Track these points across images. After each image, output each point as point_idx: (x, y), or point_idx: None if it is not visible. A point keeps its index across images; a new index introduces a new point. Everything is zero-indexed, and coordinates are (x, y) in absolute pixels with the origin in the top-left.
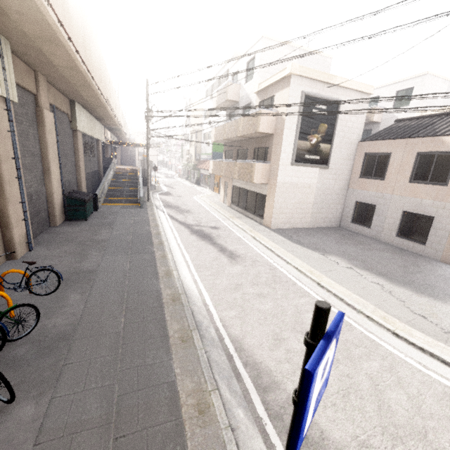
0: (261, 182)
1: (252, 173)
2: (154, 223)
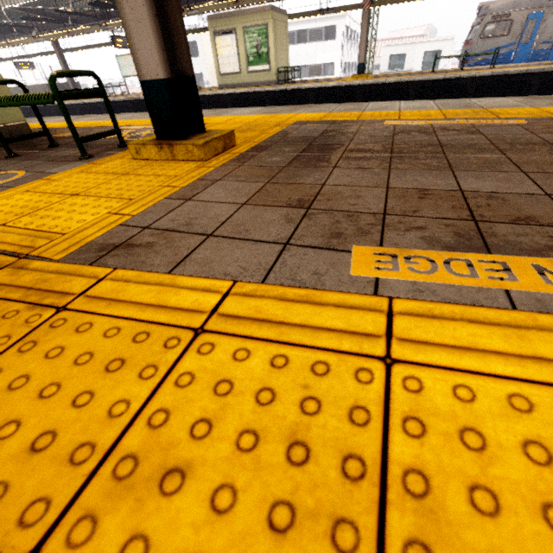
0: None
1: None
2: None
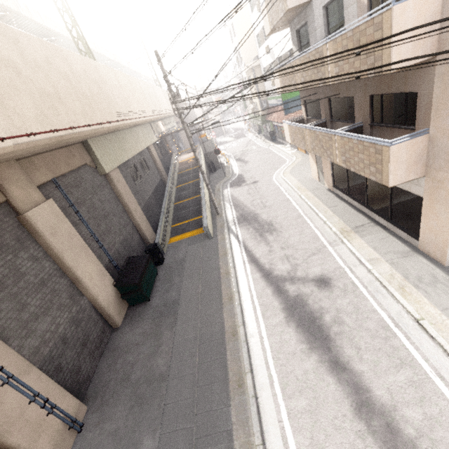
0: (407, 179)
1: (383, 166)
2: (227, 288)
